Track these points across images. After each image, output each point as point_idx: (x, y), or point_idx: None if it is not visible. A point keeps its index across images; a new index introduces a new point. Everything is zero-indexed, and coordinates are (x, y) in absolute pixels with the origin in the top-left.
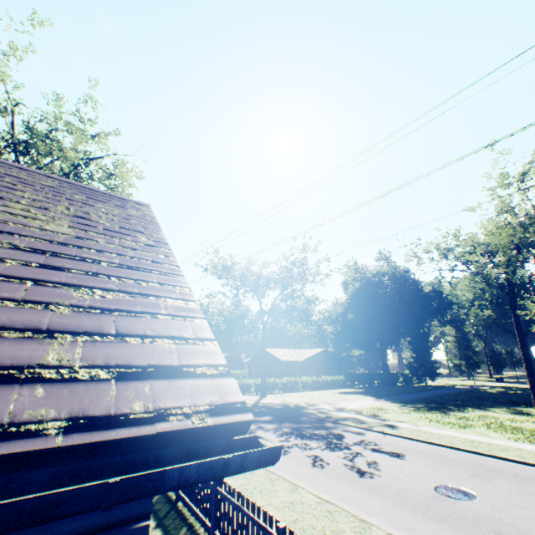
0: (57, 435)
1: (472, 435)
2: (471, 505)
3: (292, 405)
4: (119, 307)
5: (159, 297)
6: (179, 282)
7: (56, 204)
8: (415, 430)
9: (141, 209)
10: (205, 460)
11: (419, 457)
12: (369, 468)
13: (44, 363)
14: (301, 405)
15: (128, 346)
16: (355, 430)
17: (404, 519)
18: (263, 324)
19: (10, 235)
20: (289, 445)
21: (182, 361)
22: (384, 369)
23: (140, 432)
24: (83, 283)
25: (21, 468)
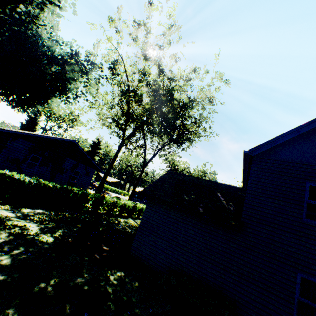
0: None
1: None
2: None
3: None
4: None
5: None
6: None
7: None
8: None
9: None
10: None
11: None
12: None
13: None
14: None
15: None
16: None
17: None
18: None
19: None
20: None
21: None
22: None
23: None
24: None
25: None
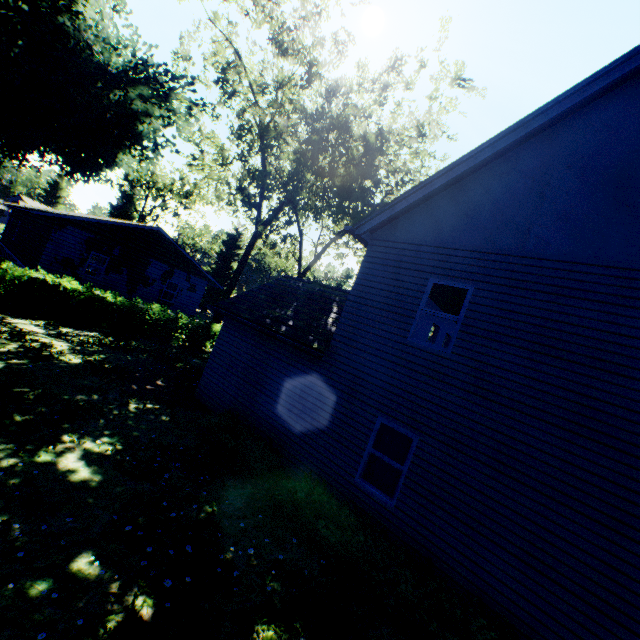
0: None
1: None
2: None
3: None
4: None
5: None
6: None
7: None
8: None
9: None
10: None
11: None
12: None
13: None
14: None
15: None
16: None
17: None
18: None
19: None
20: None
21: None
22: None
23: None
24: None
25: None
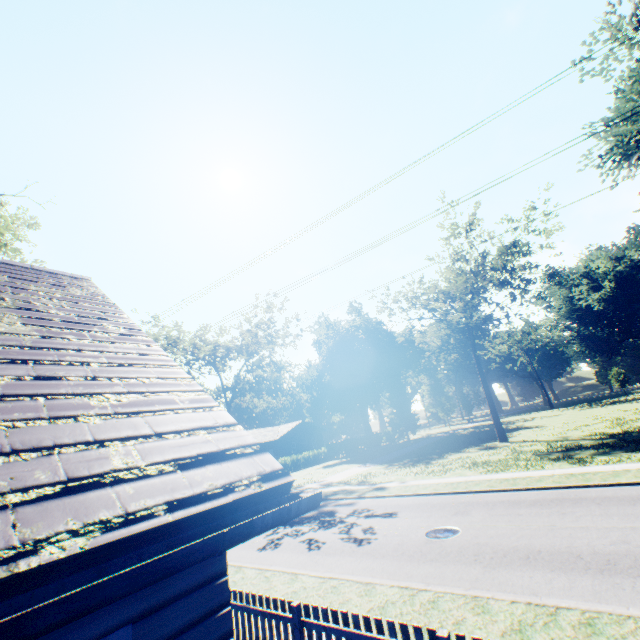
0: (165, 514)
1: (452, 478)
2: (456, 539)
3: None
4: (141, 408)
5: (169, 392)
6: (178, 373)
7: None
8: (404, 487)
9: (83, 285)
10: (276, 508)
11: (410, 511)
12: (366, 534)
13: (116, 468)
14: None
15: (172, 442)
16: (347, 502)
17: (403, 570)
18: (228, 404)
19: None
20: (279, 537)
21: (222, 446)
22: (367, 431)
23: (222, 502)
24: (91, 390)
25: (145, 544)
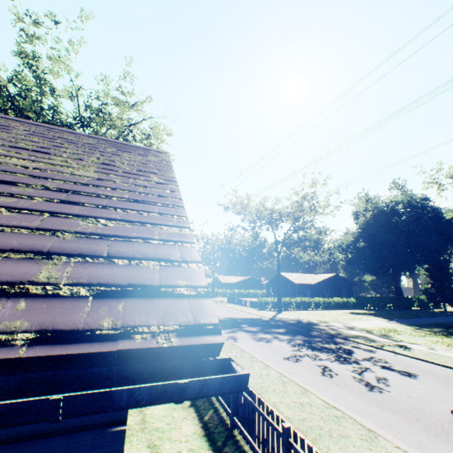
0: (22, 346)
1: None
2: None
3: (305, 321)
4: (117, 233)
5: (155, 225)
6: (178, 212)
7: (90, 156)
8: (430, 353)
9: (160, 156)
10: (157, 383)
11: (433, 379)
12: (378, 383)
13: (35, 280)
14: (313, 321)
15: (114, 267)
16: (365, 348)
17: (414, 436)
18: (277, 252)
19: (45, 179)
20: (301, 355)
21: (162, 282)
22: (397, 293)
23: (101, 348)
24: (91, 214)
25: None
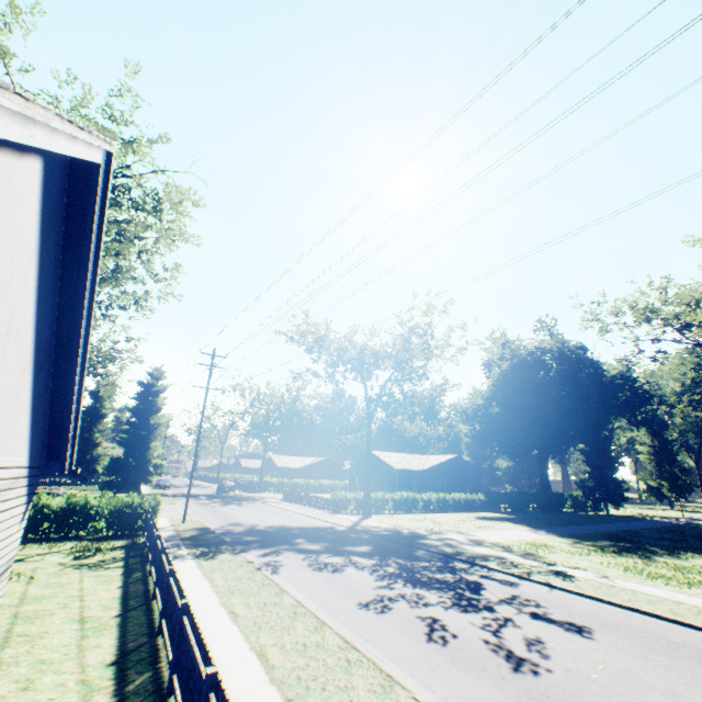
0: None
1: None
2: None
3: (406, 531)
4: None
5: None
6: None
7: None
8: (605, 585)
9: None
10: None
11: (620, 637)
12: (530, 653)
13: None
14: (418, 532)
15: None
16: (502, 578)
17: None
18: (369, 416)
19: None
20: (392, 597)
21: None
22: (543, 487)
23: None
24: None
25: None
